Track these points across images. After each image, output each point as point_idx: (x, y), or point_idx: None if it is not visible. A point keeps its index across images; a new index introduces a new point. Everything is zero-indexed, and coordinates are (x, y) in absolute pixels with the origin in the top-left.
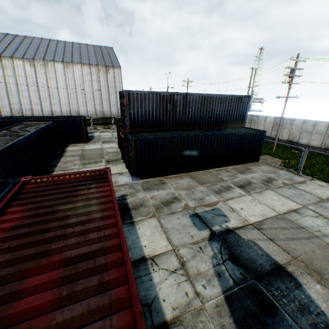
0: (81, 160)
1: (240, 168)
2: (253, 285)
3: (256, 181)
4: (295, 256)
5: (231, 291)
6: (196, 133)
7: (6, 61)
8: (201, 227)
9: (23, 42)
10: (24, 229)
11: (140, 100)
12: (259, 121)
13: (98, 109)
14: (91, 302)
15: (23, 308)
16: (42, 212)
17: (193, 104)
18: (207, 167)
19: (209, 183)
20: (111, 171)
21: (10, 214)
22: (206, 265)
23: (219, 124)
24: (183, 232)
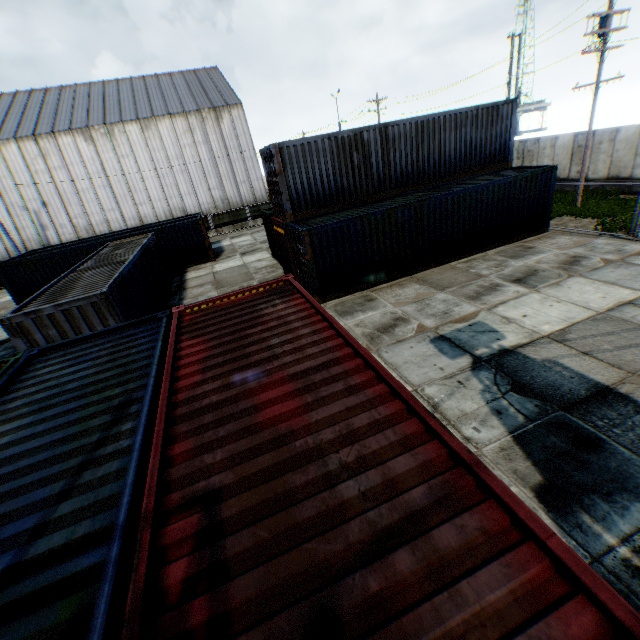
0: (218, 290)
1: (511, 250)
2: (558, 419)
3: (546, 266)
4: (633, 370)
5: (522, 430)
6: (415, 199)
7: (46, 142)
8: (454, 355)
9: (62, 100)
10: (217, 358)
11: (301, 157)
12: (540, 149)
13: (218, 196)
14: (346, 402)
15: (271, 416)
16: (228, 339)
17: (400, 142)
18: (447, 260)
19: (456, 285)
20: None
21: (186, 349)
22: (475, 403)
23: (458, 172)
24: (424, 365)
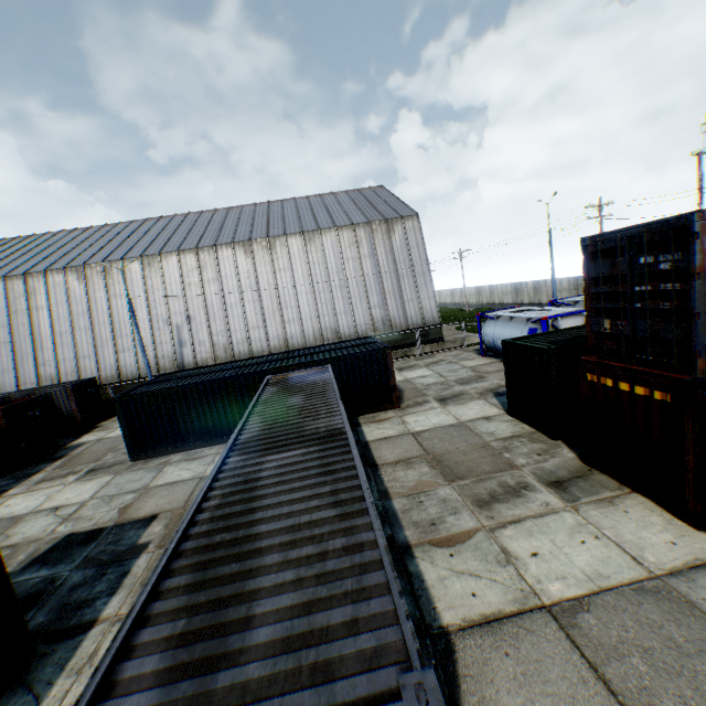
0: (451, 482)
1: None
2: None
3: None
4: None
5: None
6: None
7: (205, 254)
8: None
9: (227, 217)
10: None
11: None
12: None
13: (379, 315)
14: None
15: None
16: None
17: None
18: None
19: None
20: (650, 552)
21: None
22: None
23: None
24: None
